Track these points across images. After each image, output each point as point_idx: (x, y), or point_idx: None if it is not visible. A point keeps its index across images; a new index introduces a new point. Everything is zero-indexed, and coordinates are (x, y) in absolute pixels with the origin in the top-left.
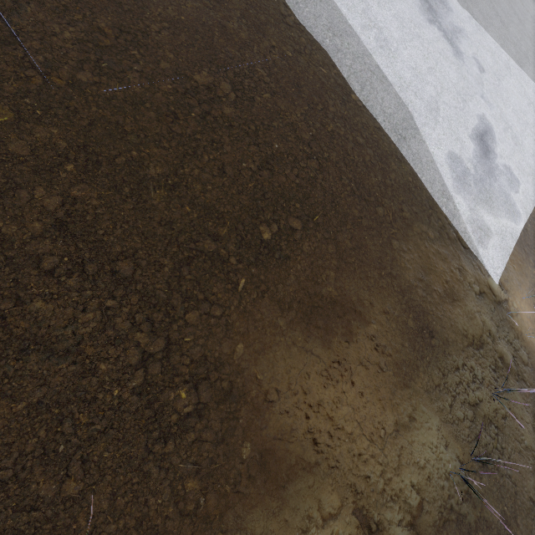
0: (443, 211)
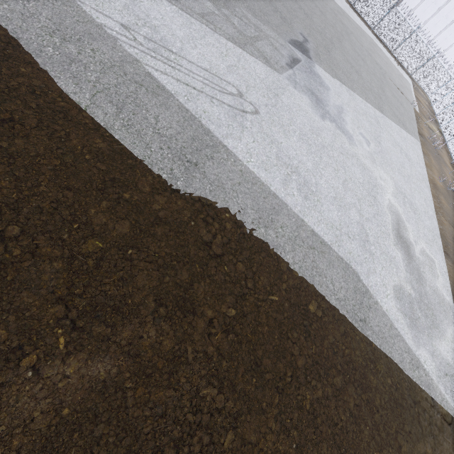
0: (421, 391)
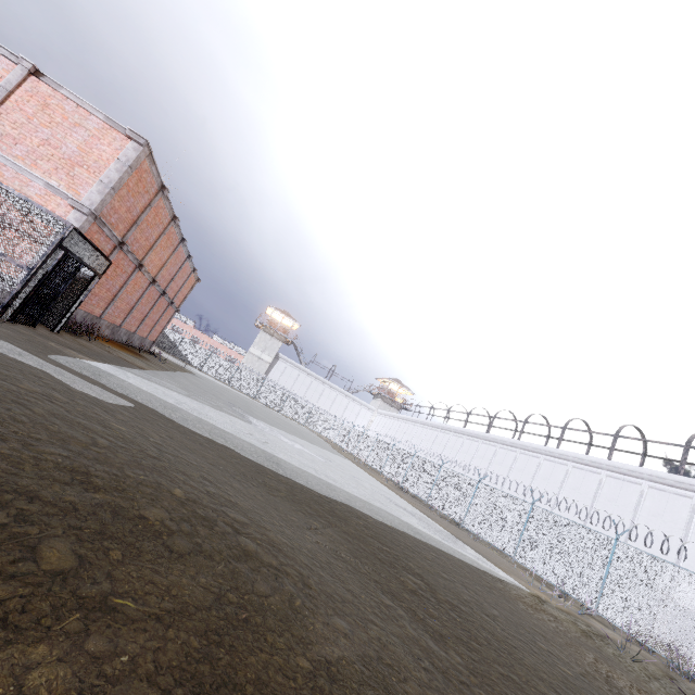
0: (476, 565)
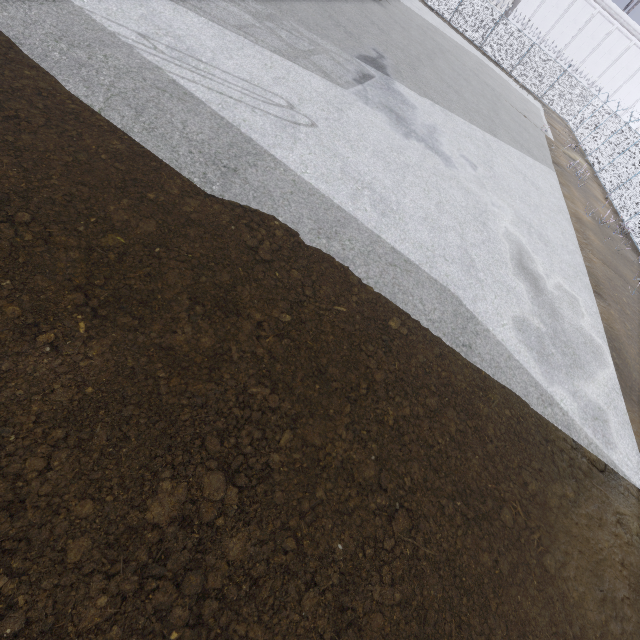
0: (556, 430)
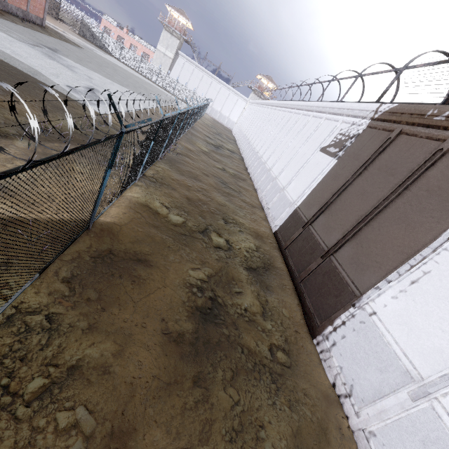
0: (65, 93)
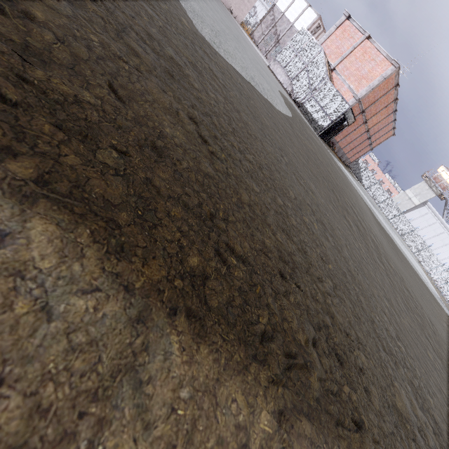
0: (440, 303)
